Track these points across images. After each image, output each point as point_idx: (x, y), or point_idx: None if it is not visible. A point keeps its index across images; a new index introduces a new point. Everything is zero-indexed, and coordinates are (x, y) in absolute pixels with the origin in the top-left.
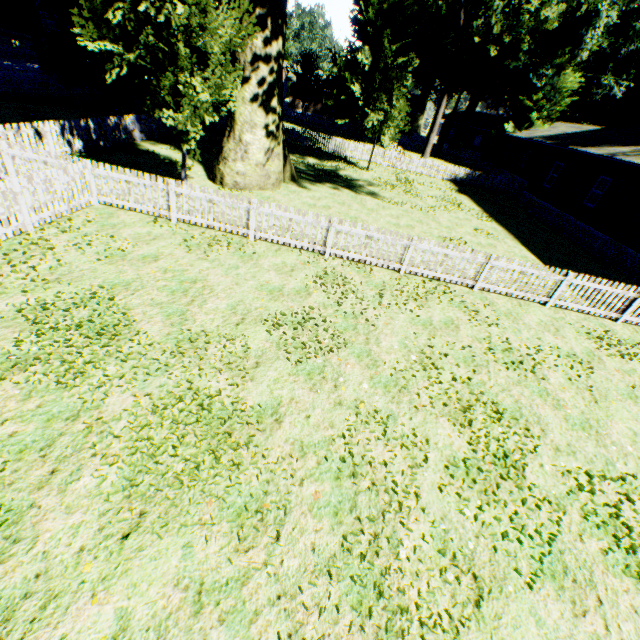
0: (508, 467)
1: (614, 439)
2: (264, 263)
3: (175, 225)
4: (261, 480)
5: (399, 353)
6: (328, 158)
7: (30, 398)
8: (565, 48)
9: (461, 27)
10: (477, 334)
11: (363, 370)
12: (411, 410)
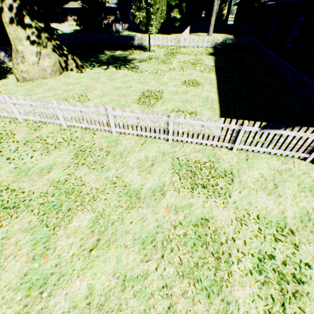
0: None
1: (52, 303)
2: None
3: None
4: None
5: None
6: (130, 49)
7: None
8: None
9: None
10: (60, 177)
11: None
12: None
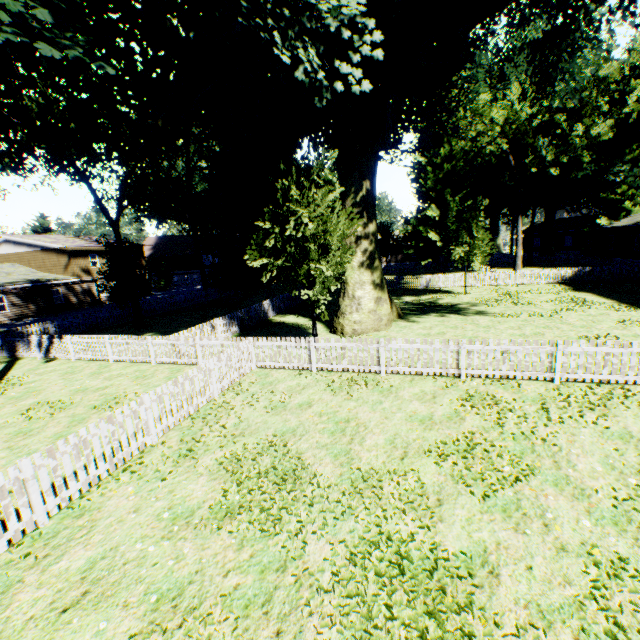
0: None
1: None
2: (403, 394)
3: (316, 374)
4: None
5: (608, 476)
6: (422, 293)
7: (242, 547)
8: (630, 146)
9: (513, 166)
10: None
11: (571, 502)
12: None
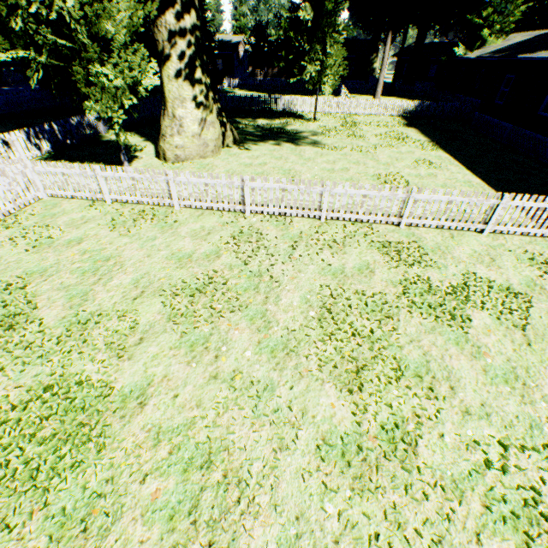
0: (396, 442)
1: (547, 392)
2: (182, 230)
3: (109, 206)
4: (101, 479)
5: (298, 310)
6: (278, 116)
7: None
8: None
9: None
10: (394, 277)
11: (252, 334)
12: (294, 377)
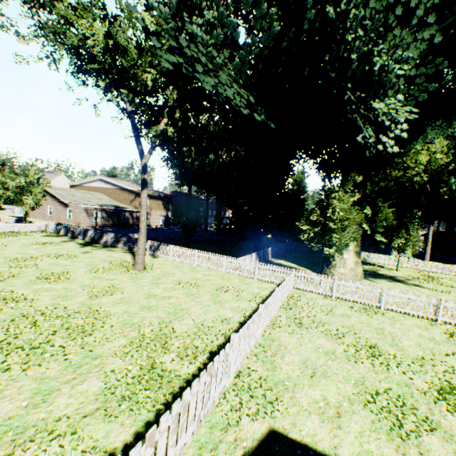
0: None
1: None
2: (404, 322)
3: (335, 299)
4: None
5: None
6: (363, 263)
7: (376, 373)
8: None
9: (429, 192)
10: None
11: None
12: None
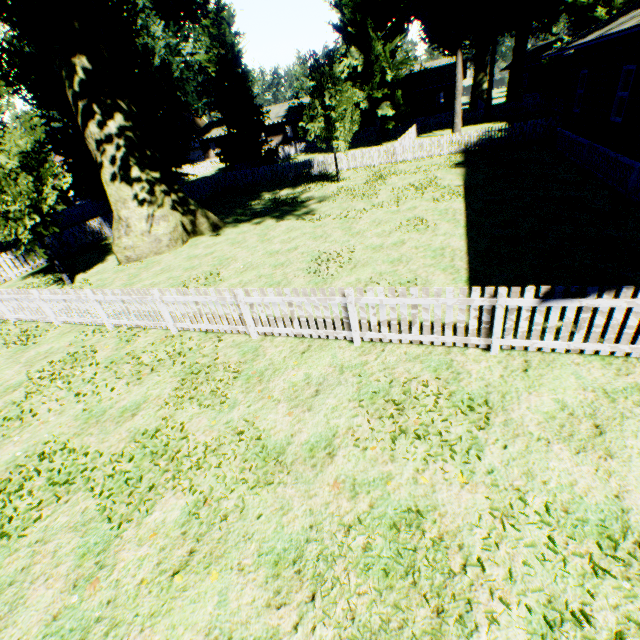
0: None
1: None
2: (29, 354)
3: (10, 326)
4: None
5: None
6: (305, 182)
7: None
8: None
9: None
10: (149, 424)
11: None
12: None
